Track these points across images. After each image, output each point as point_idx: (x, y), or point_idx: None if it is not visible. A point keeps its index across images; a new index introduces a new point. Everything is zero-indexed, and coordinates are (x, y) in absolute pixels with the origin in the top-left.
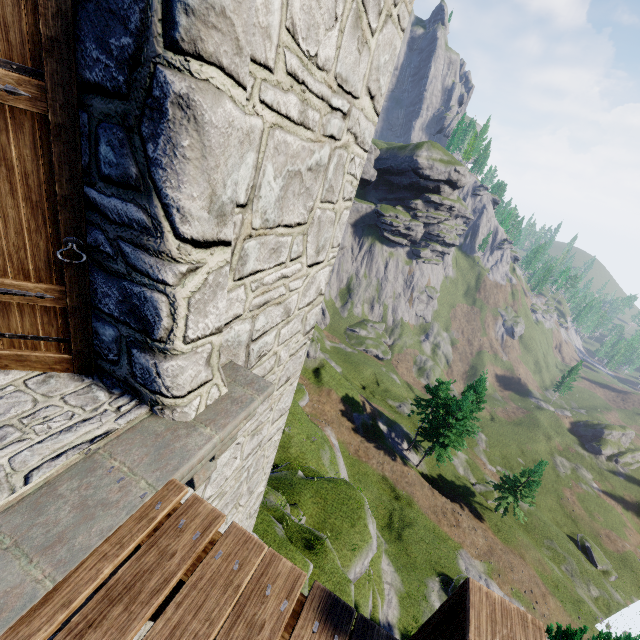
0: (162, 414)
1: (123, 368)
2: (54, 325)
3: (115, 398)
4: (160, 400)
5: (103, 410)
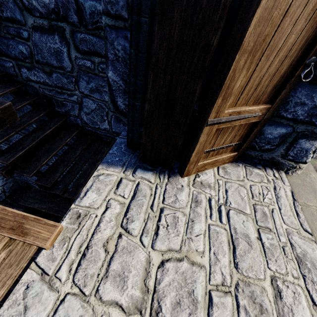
0: (292, 173)
1: (276, 152)
2: (240, 135)
3: (265, 171)
4: (299, 166)
5: (271, 180)
